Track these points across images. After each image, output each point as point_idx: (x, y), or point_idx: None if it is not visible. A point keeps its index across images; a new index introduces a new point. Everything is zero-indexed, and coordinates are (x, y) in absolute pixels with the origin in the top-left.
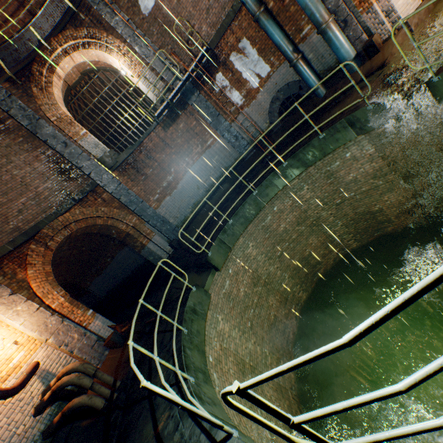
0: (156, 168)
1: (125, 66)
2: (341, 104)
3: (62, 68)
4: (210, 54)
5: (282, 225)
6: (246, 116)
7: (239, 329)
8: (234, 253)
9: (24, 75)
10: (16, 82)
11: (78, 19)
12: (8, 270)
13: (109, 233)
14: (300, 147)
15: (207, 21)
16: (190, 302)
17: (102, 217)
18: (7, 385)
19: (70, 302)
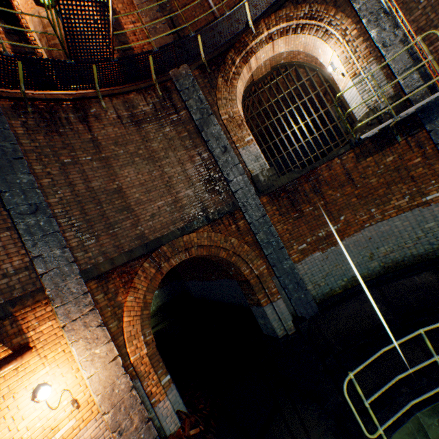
0: (319, 208)
1: (339, 59)
2: None
3: (257, 58)
4: None
5: None
6: None
7: None
8: None
9: (216, 63)
10: (205, 69)
11: None
12: (112, 287)
13: (226, 267)
14: None
15: None
16: None
17: (227, 249)
18: None
19: (151, 354)
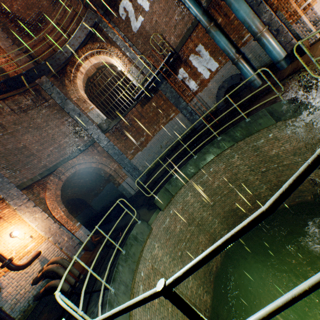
0: (134, 132)
1: (120, 65)
2: (268, 94)
3: (84, 67)
4: (175, 56)
5: (216, 182)
6: (196, 100)
7: (170, 256)
8: (176, 199)
9: (62, 73)
10: (57, 77)
11: (95, 37)
12: (36, 191)
13: (99, 173)
14: (231, 127)
15: (174, 34)
16: (133, 231)
17: (95, 162)
18: (21, 262)
19: (67, 216)
